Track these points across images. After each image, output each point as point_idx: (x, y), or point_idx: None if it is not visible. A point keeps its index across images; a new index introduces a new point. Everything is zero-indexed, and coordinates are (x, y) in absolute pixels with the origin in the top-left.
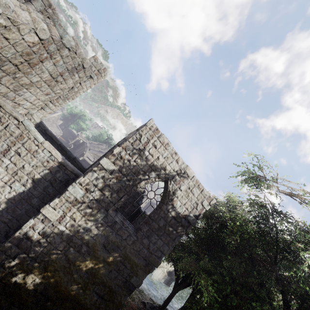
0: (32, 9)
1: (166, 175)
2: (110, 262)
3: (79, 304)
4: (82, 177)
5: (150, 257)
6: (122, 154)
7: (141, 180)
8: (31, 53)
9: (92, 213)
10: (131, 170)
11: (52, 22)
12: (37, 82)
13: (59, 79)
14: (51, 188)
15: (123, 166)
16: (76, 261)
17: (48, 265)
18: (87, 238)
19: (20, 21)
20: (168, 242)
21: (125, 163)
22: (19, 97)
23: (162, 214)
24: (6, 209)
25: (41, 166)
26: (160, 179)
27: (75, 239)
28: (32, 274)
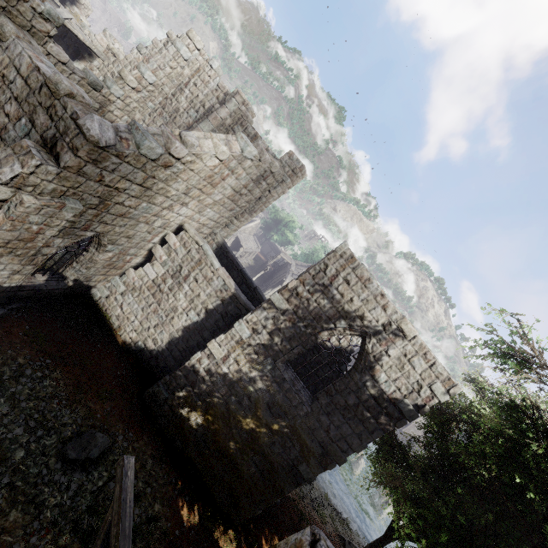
0: (214, 135)
1: (364, 327)
2: (273, 430)
3: (235, 467)
4: (250, 313)
5: (329, 445)
6: (299, 290)
7: (322, 329)
8: (213, 175)
9: (258, 361)
10: (309, 313)
11: (234, 137)
12: (220, 199)
13: (244, 192)
14: (222, 322)
15: (299, 306)
16: (236, 414)
17: (209, 407)
18: (250, 390)
19: (202, 153)
20: (361, 433)
21: (302, 302)
22: (203, 217)
23: (353, 387)
24: (182, 337)
25: (215, 295)
26: (352, 333)
27: (237, 387)
28: (195, 412)
